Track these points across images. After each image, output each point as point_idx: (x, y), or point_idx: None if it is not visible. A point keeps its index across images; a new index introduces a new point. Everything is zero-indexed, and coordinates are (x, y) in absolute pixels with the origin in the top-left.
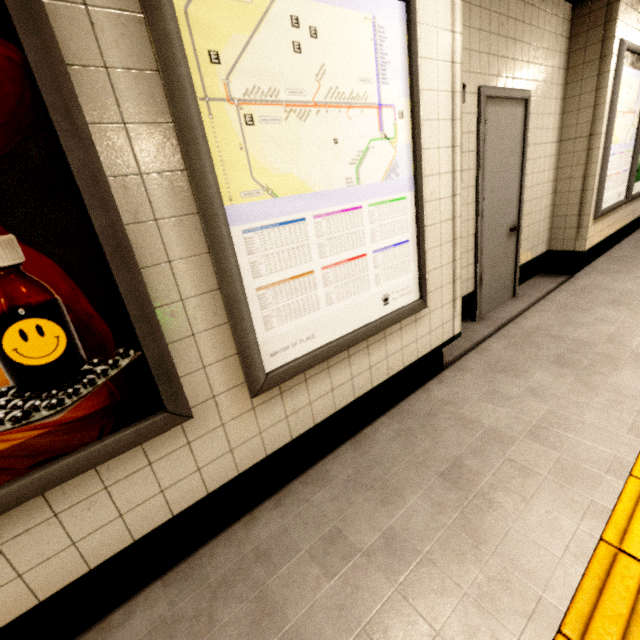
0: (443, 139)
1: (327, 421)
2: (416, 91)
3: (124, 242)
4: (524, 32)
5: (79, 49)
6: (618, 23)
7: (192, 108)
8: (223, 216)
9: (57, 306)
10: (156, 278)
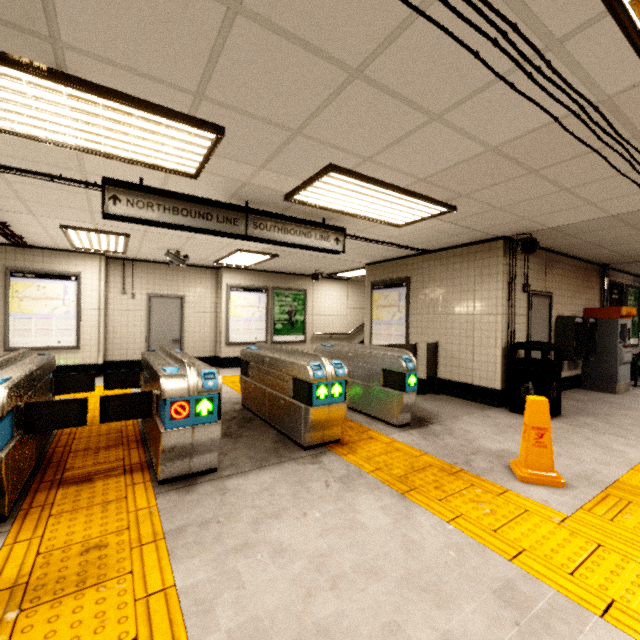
0: (94, 307)
1: None
2: (78, 297)
3: None
4: (180, 278)
5: None
6: (224, 279)
7: (8, 299)
8: (8, 315)
9: None
10: None
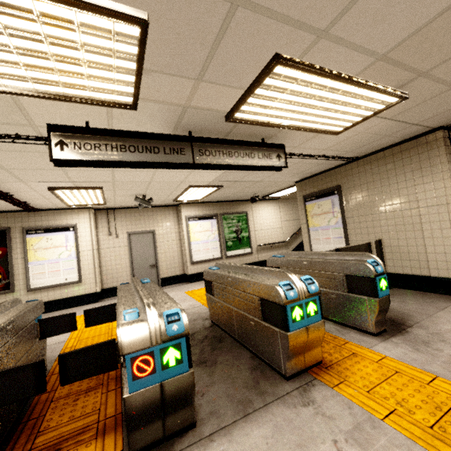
0: (89, 249)
1: (46, 302)
2: (76, 243)
3: (12, 266)
4: (149, 217)
5: (14, 247)
6: (182, 213)
7: (26, 251)
8: (27, 264)
9: (1, 273)
10: (16, 271)
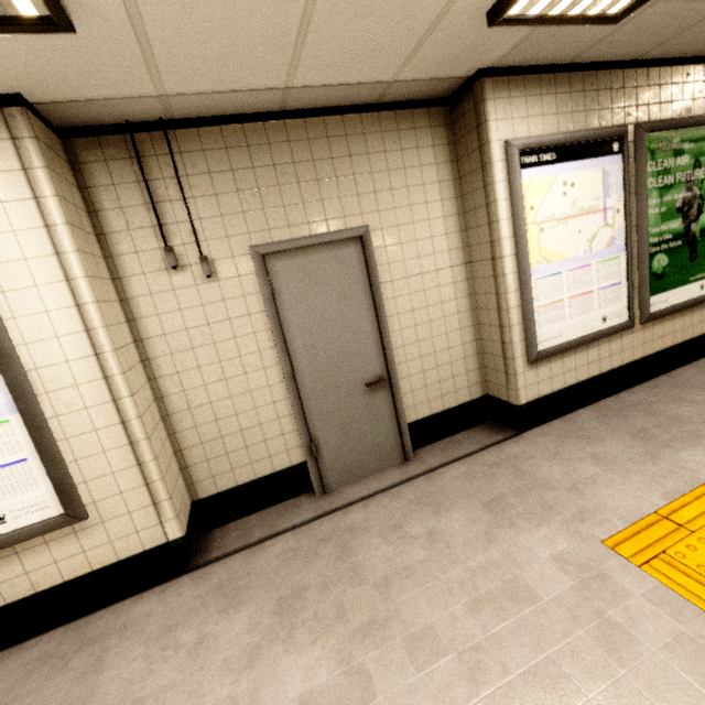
0: (74, 351)
1: None
2: None
3: None
4: (338, 167)
5: None
6: (492, 125)
7: None
8: None
9: None
10: None
